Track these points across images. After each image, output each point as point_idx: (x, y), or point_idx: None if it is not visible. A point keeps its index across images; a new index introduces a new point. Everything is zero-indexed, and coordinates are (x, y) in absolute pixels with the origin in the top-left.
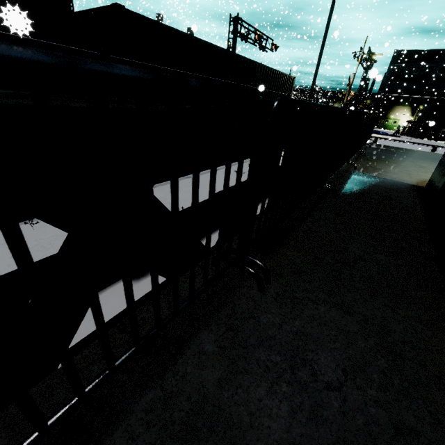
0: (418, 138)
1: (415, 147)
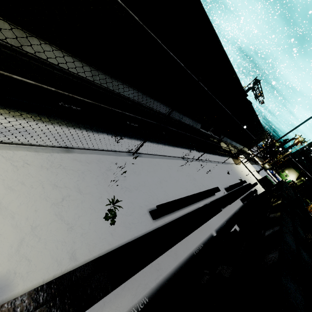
0: None
1: None
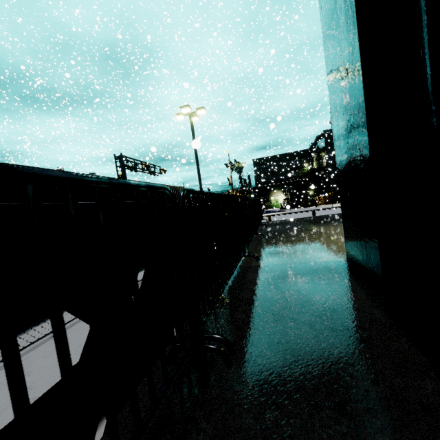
0: (298, 208)
1: (299, 215)
